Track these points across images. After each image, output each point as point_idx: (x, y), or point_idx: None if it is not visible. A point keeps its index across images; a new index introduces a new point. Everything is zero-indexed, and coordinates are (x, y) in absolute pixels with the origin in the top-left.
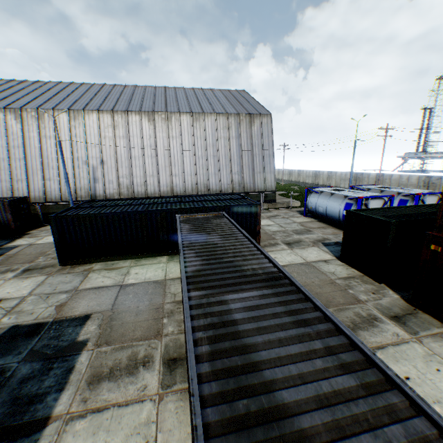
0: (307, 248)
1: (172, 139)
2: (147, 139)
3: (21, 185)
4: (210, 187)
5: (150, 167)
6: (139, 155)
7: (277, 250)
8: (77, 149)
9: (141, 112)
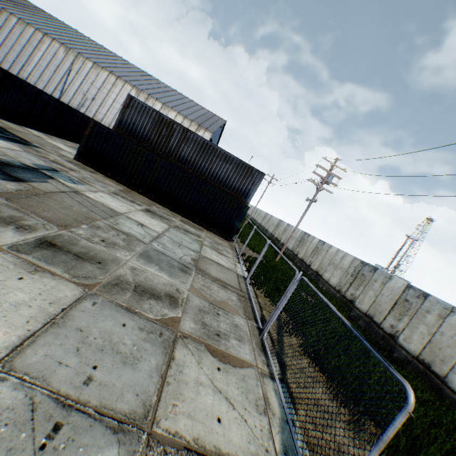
0: None
1: None
2: None
3: (42, 84)
4: None
5: None
6: (117, 108)
7: None
8: (85, 85)
9: (134, 87)
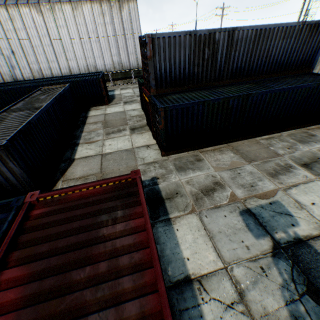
0: (133, 104)
1: (60, 29)
2: (41, 30)
3: None
4: (98, 68)
5: (50, 55)
6: (39, 45)
7: (115, 106)
8: None
9: (29, 5)
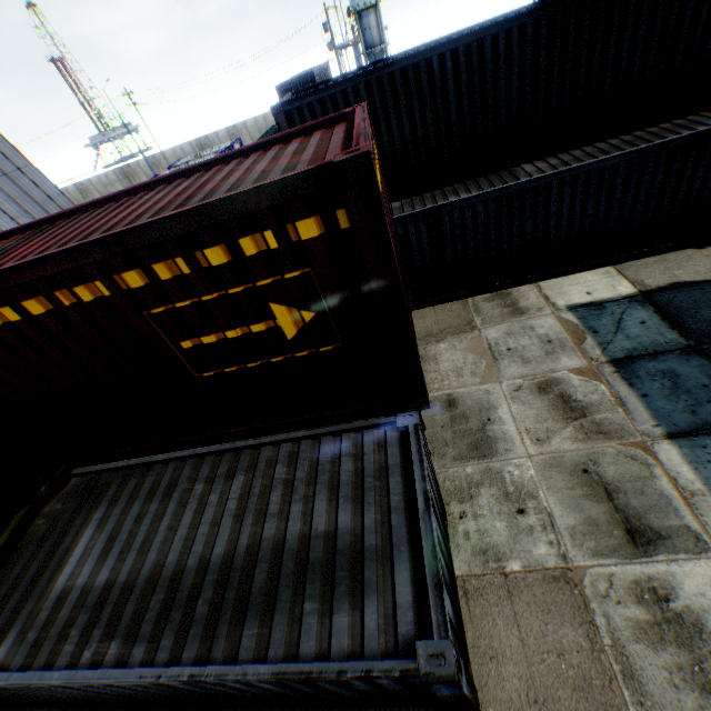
0: None
1: None
2: None
3: None
4: None
5: None
6: None
7: None
8: None
9: None
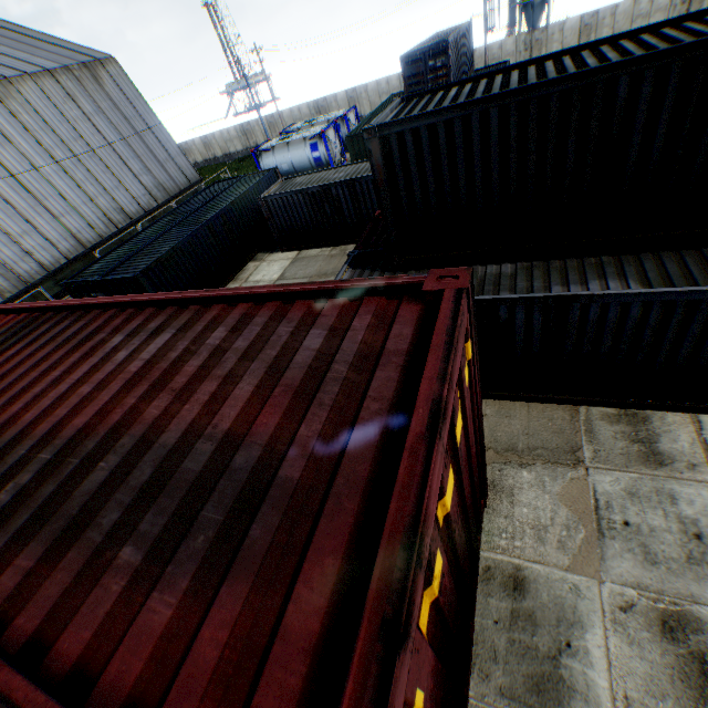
0: None
1: None
2: None
3: None
4: (127, 210)
5: (8, 220)
6: None
7: None
8: None
9: None
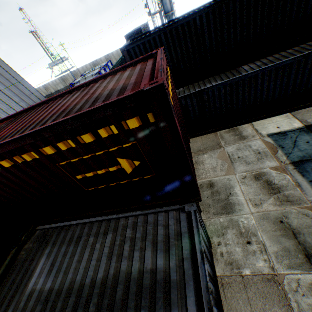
0: None
1: None
2: None
3: None
4: None
5: None
6: None
7: None
8: None
9: None
